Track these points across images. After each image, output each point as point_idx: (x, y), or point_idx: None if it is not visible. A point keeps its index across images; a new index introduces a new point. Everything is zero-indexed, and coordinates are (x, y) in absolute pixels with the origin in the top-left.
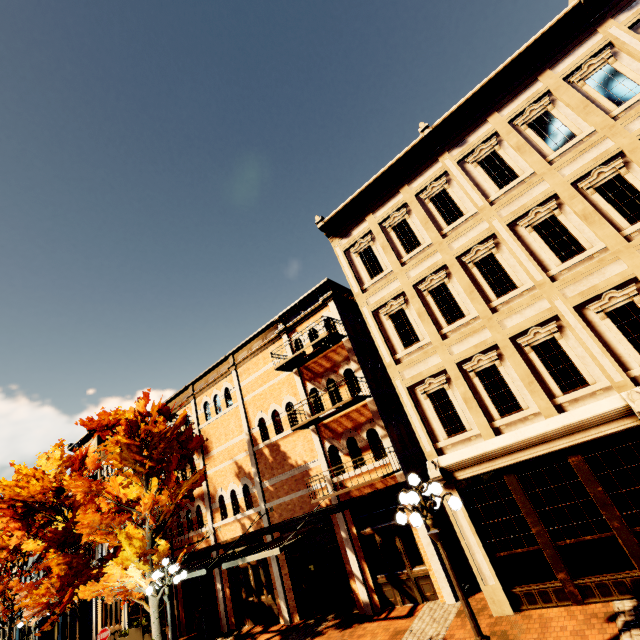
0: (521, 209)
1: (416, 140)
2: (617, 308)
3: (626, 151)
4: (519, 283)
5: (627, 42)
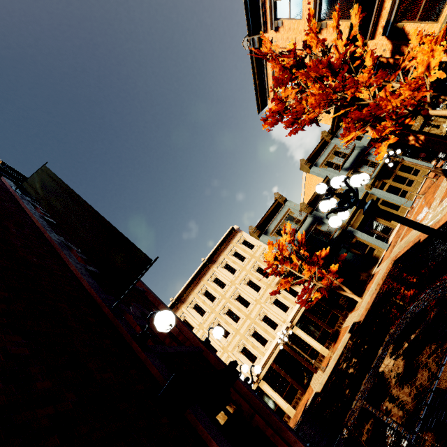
0: (210, 323)
1: (170, 304)
2: (242, 349)
3: (228, 302)
4: (218, 349)
5: (218, 272)
